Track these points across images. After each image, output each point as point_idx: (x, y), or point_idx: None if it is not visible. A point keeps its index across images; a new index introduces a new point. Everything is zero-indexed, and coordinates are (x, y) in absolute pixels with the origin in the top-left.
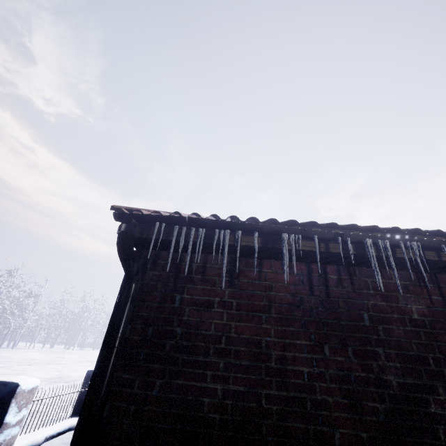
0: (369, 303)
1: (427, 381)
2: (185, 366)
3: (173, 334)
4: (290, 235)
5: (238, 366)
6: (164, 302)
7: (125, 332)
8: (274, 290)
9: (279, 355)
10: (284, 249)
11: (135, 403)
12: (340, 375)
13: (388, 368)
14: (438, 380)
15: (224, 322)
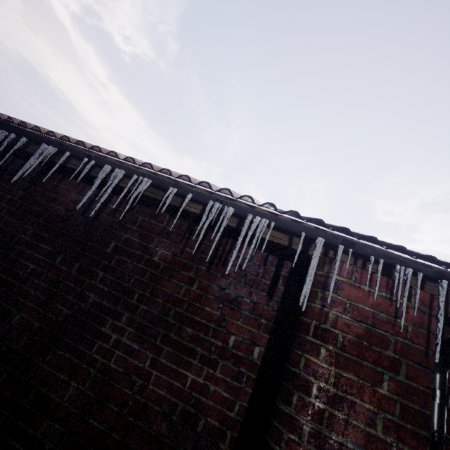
0: (124, 236)
1: (119, 308)
2: None
3: None
4: (48, 147)
5: None
6: None
7: None
8: (55, 203)
9: (22, 250)
10: (33, 156)
11: None
12: (54, 279)
13: (96, 288)
14: (129, 311)
15: (1, 214)
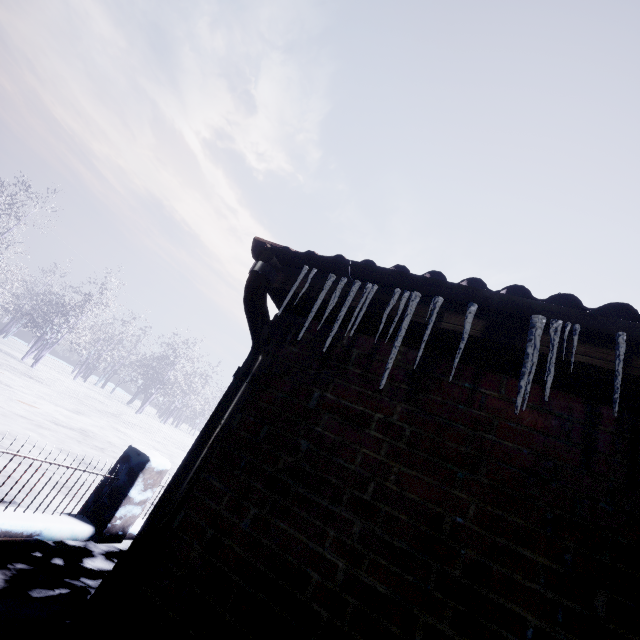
0: None
1: None
2: (296, 505)
3: (293, 448)
4: (551, 322)
5: (385, 545)
6: (294, 394)
7: (231, 419)
8: (494, 433)
9: (476, 560)
10: (530, 345)
11: (215, 527)
12: None
13: None
14: None
15: (379, 457)
